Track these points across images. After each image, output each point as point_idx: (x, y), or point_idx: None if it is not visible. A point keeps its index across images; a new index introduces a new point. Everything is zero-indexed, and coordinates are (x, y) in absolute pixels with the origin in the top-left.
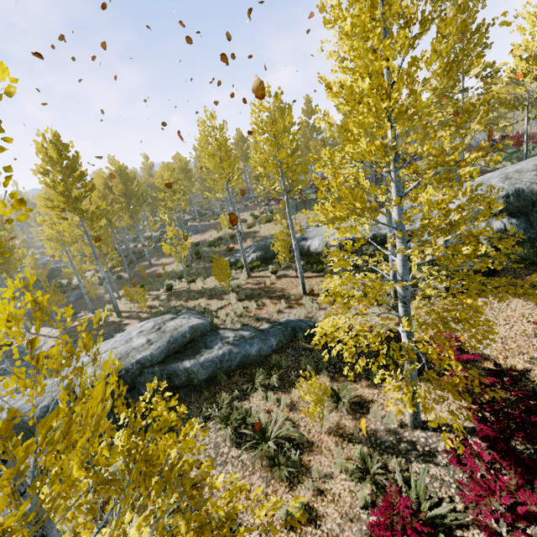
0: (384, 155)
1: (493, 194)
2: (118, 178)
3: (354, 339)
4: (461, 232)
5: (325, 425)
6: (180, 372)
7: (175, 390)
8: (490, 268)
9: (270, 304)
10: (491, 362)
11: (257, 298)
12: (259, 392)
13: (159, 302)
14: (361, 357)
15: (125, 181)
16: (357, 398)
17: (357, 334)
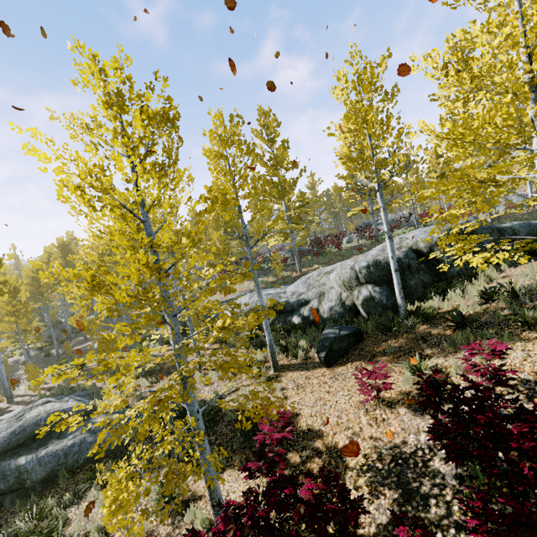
0: (110, 239)
1: (358, 265)
2: (60, 252)
3: (81, 423)
4: (343, 299)
5: (134, 535)
6: (10, 471)
7: (0, 497)
8: (355, 335)
9: (164, 381)
10: (322, 439)
11: (156, 374)
12: (93, 493)
13: (60, 382)
14: (139, 444)
15: (66, 255)
16: (189, 494)
17: (224, 412)
